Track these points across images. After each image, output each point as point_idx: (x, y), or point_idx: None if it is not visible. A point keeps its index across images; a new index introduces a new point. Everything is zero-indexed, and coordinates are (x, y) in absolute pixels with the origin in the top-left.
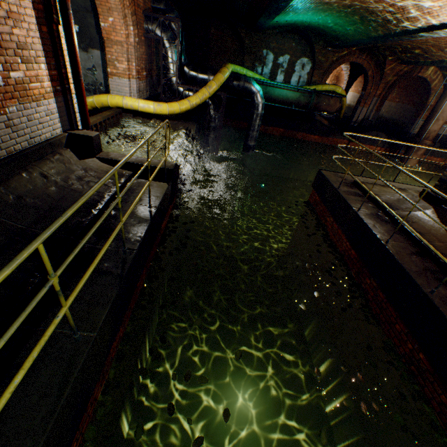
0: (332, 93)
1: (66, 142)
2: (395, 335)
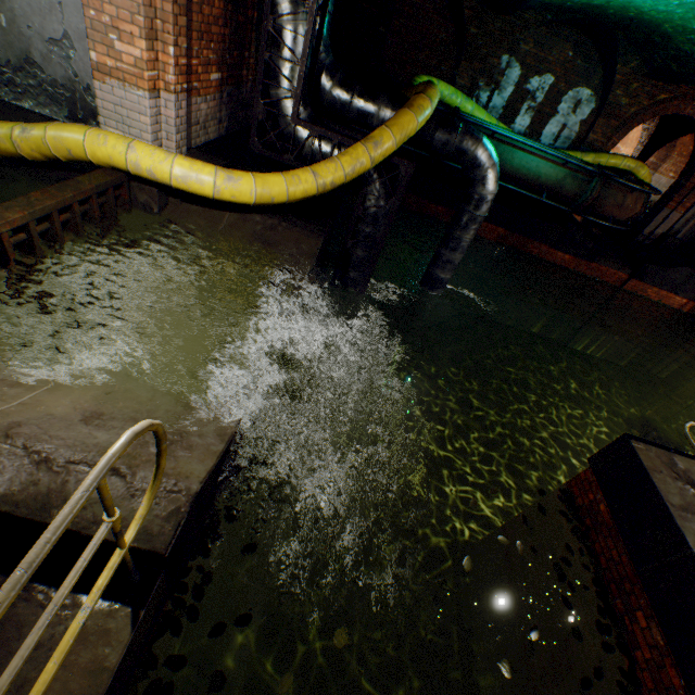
0: (626, 175)
1: None
2: None
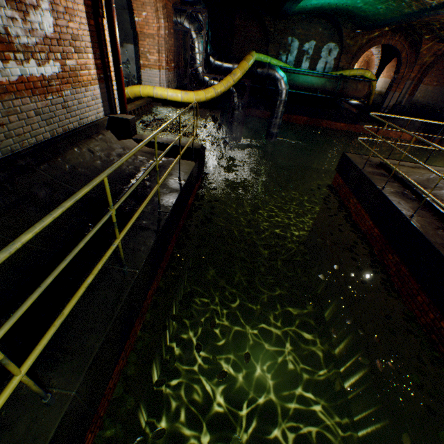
0: (361, 78)
1: (107, 125)
2: (416, 307)
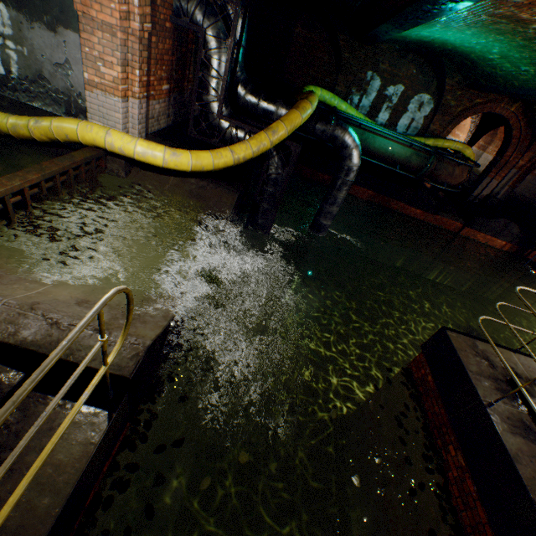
0: (457, 153)
1: None
2: None
